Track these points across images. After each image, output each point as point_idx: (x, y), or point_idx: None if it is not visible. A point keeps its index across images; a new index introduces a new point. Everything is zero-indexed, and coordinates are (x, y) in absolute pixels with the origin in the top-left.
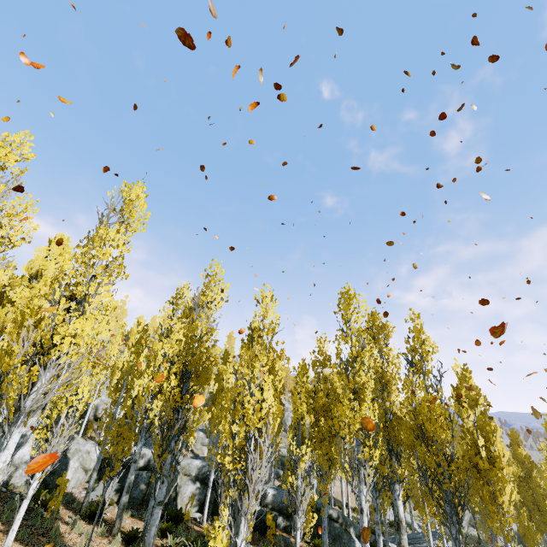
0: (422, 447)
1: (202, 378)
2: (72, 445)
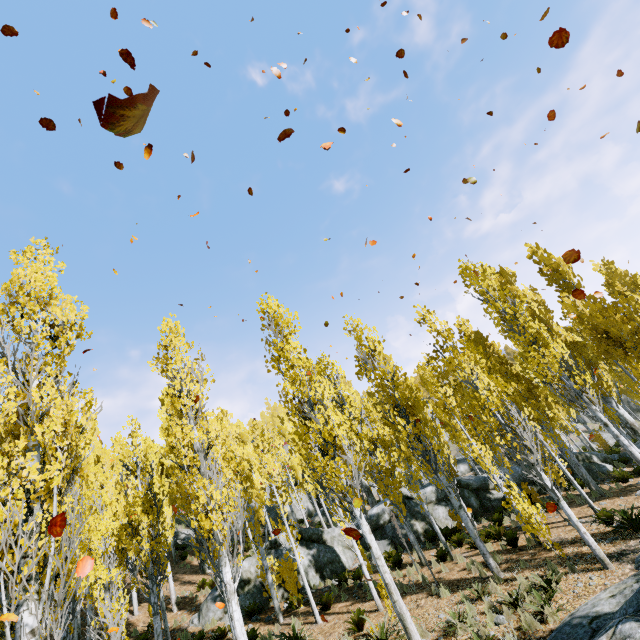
0: (617, 349)
1: (418, 406)
2: (326, 537)
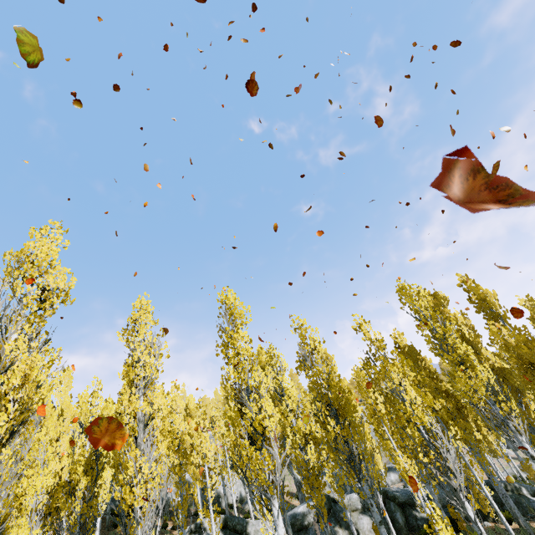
0: None
1: (349, 409)
2: (250, 529)
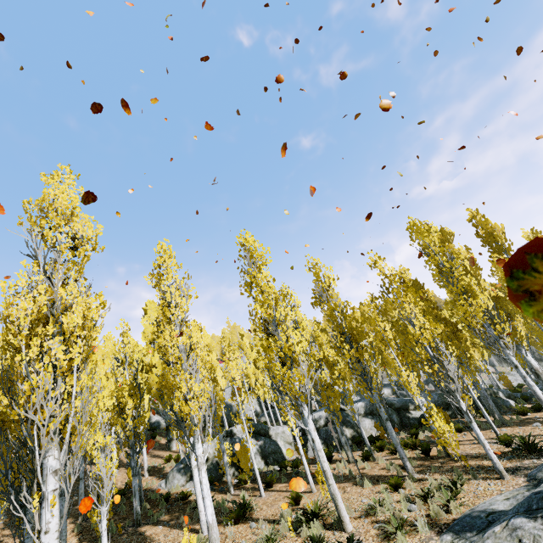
0: None
1: (362, 335)
2: (271, 432)
